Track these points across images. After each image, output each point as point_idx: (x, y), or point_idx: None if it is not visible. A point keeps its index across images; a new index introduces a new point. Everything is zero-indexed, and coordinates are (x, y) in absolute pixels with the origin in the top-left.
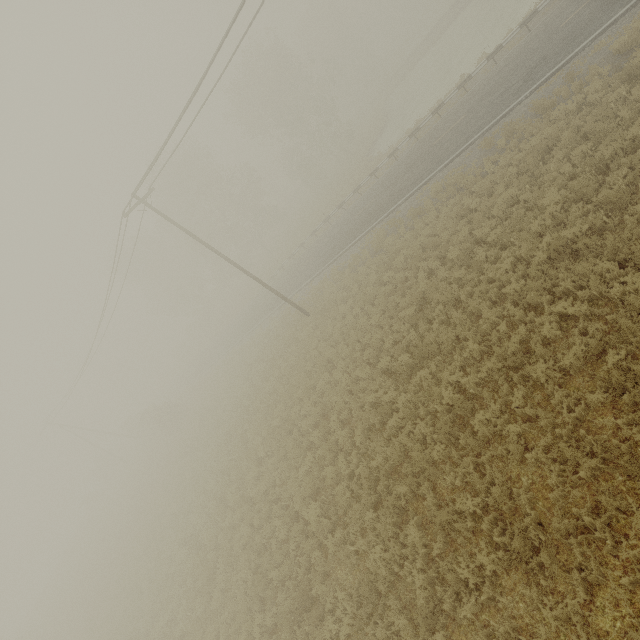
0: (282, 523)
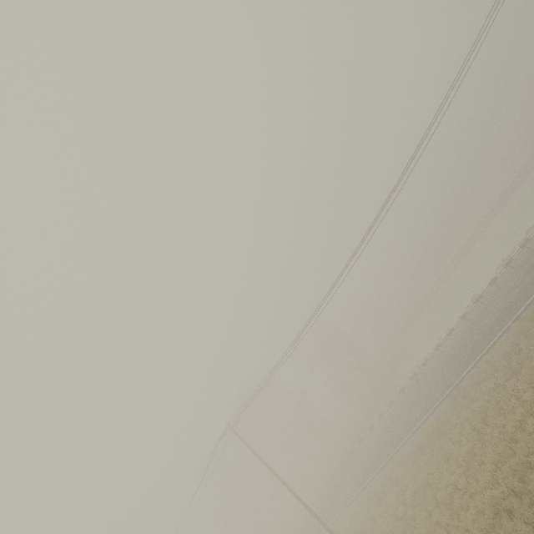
0: None
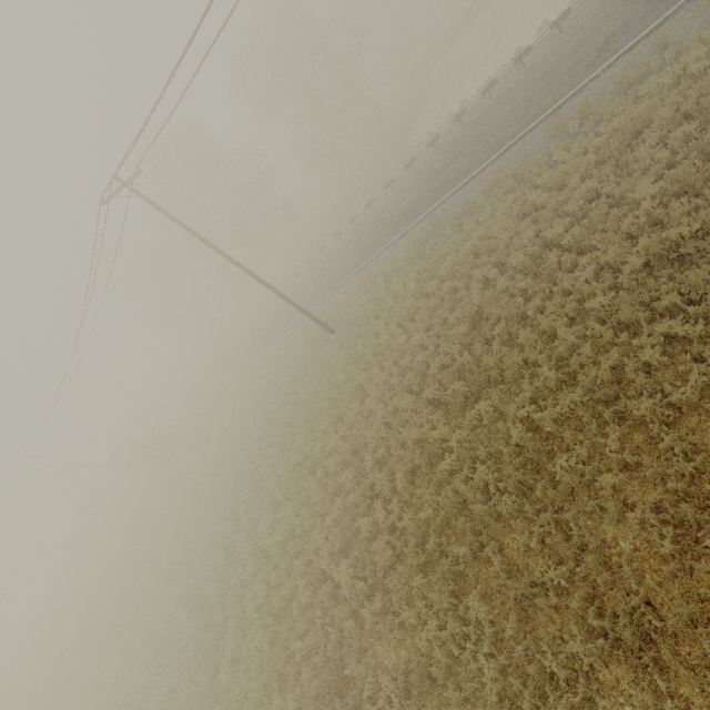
0: (305, 583)
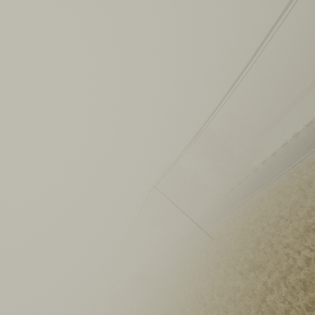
0: None
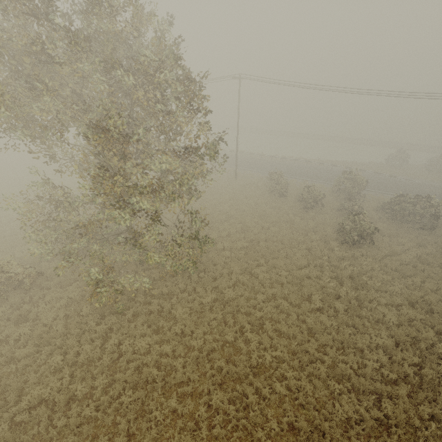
0: None
